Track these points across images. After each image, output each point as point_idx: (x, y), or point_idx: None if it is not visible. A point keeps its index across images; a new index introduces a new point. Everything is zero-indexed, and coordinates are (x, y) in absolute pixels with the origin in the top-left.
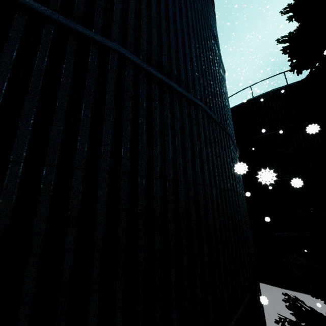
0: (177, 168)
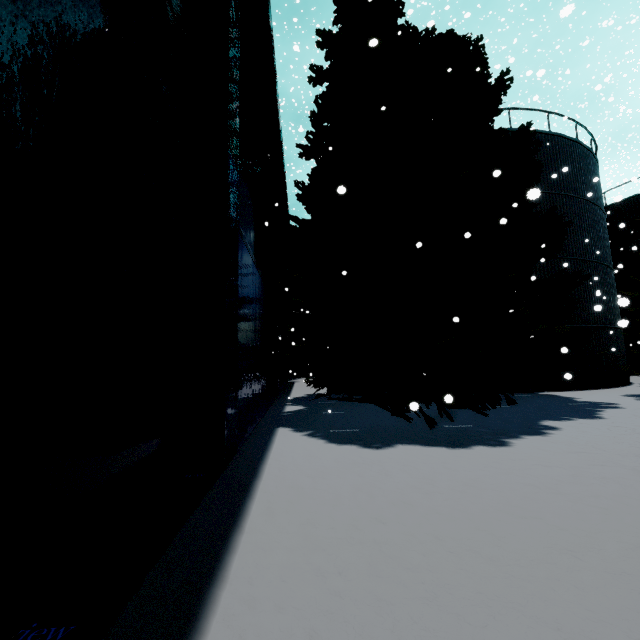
0: (590, 285)
